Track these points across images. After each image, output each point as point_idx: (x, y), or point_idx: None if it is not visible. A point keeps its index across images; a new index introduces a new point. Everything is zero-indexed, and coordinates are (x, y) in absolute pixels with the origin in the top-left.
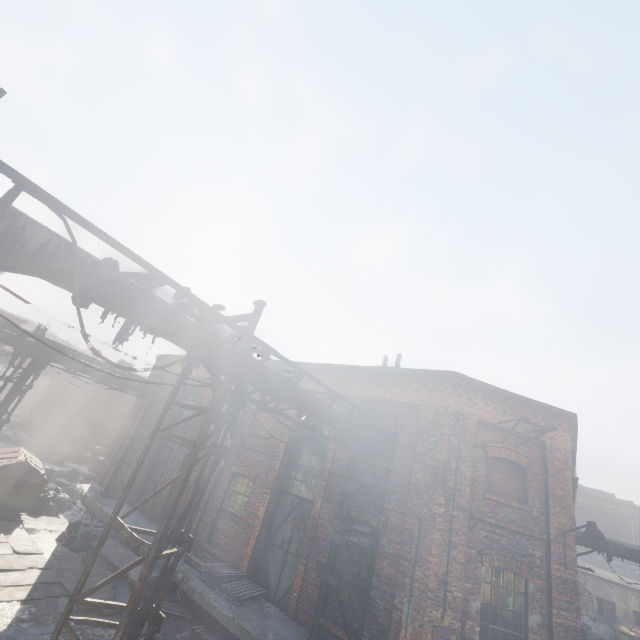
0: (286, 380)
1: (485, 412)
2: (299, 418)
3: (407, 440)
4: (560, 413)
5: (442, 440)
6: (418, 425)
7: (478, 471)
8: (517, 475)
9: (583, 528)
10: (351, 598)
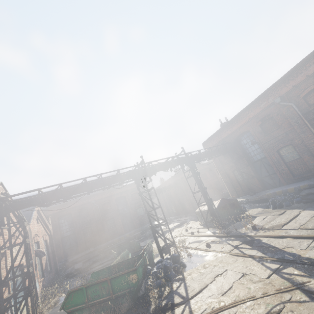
0: None
1: None
2: None
3: None
4: None
5: None
6: None
7: None
8: None
9: None
10: None
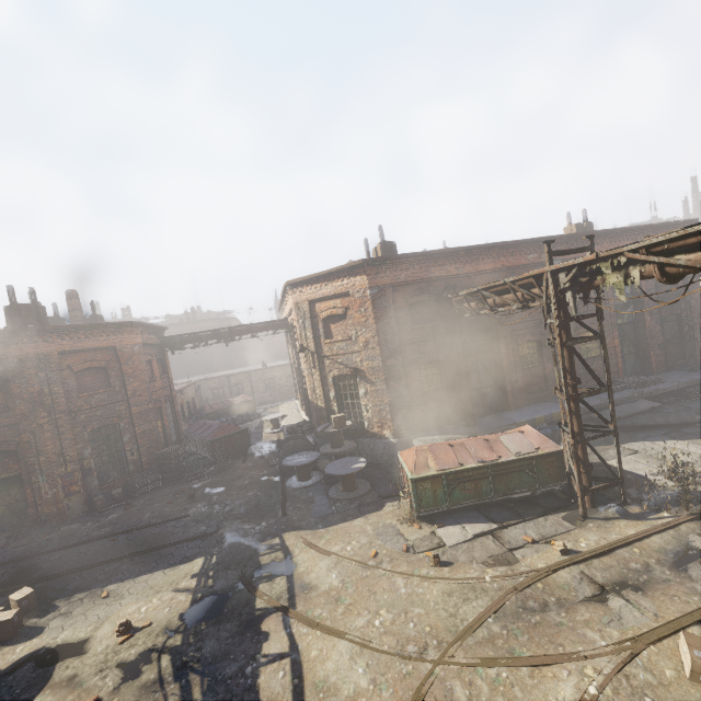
0: None
1: None
2: None
3: None
4: None
5: None
6: None
7: None
8: None
9: None
10: (674, 349)
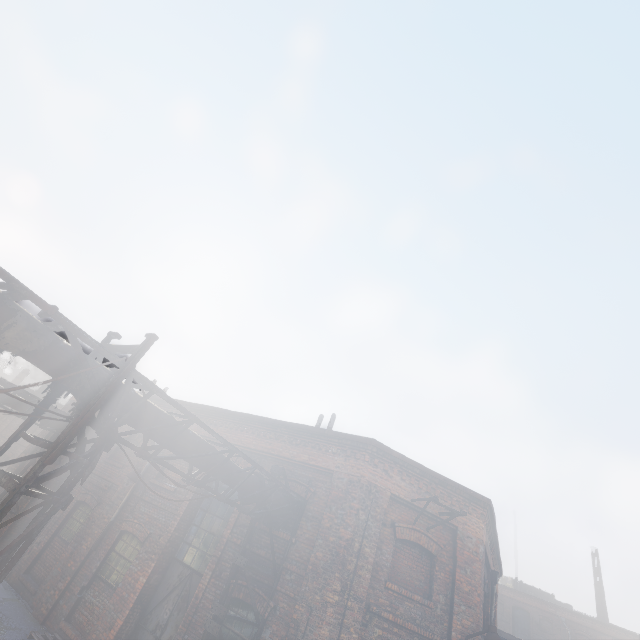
0: (171, 424)
1: (399, 487)
2: (190, 471)
3: (315, 510)
4: (475, 497)
5: (350, 514)
6: (329, 494)
7: (383, 554)
8: (425, 563)
9: (521, 633)
10: None
